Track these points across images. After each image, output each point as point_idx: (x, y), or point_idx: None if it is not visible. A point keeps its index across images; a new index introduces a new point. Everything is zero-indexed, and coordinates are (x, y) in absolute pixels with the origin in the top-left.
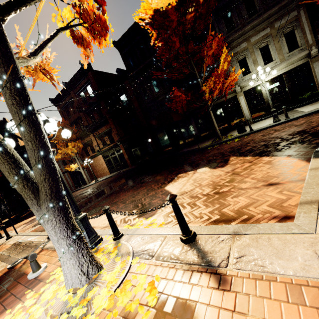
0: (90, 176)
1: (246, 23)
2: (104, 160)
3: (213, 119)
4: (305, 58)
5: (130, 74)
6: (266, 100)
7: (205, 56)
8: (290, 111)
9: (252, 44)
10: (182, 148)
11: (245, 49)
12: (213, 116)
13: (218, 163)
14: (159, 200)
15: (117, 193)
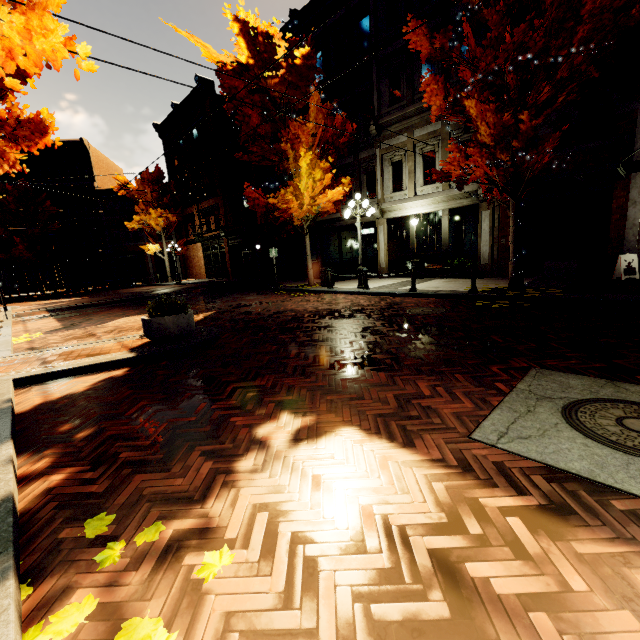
0: (183, 271)
1: (416, 99)
2: (204, 254)
3: (307, 250)
4: (474, 198)
5: None
6: (412, 247)
7: (287, 151)
8: (425, 280)
9: (414, 141)
10: (298, 278)
11: (403, 146)
12: (307, 246)
13: (194, 312)
14: (87, 325)
15: (121, 306)
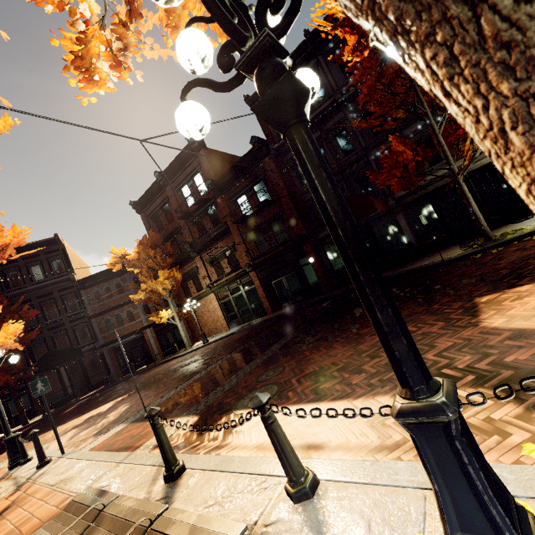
0: (190, 335)
1: None
2: (219, 304)
3: (470, 198)
4: None
5: (274, 146)
6: None
7: None
8: None
9: None
10: None
11: None
12: (468, 193)
13: None
14: None
15: (293, 354)
